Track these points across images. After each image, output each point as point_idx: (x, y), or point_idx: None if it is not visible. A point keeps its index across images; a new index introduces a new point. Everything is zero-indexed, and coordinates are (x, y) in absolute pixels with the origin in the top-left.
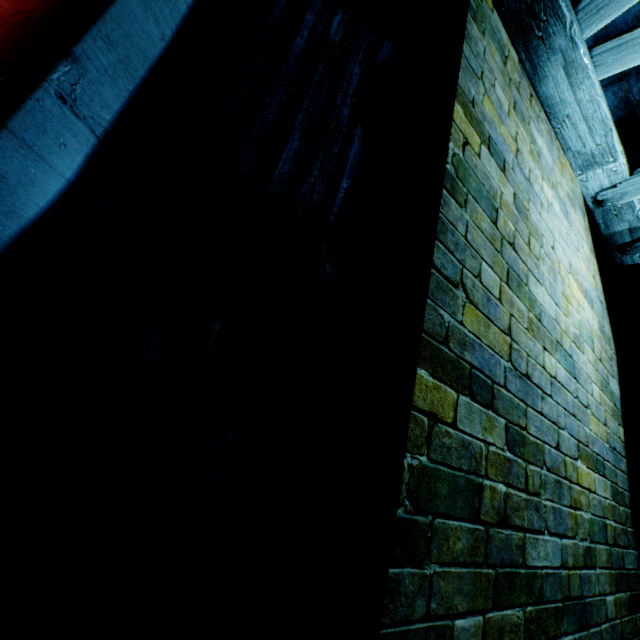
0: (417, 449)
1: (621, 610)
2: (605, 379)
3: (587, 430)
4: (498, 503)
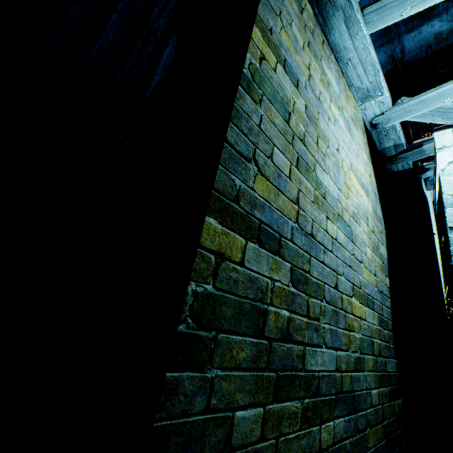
0: (203, 279)
1: (383, 399)
2: (376, 245)
3: (361, 278)
4: (282, 324)
